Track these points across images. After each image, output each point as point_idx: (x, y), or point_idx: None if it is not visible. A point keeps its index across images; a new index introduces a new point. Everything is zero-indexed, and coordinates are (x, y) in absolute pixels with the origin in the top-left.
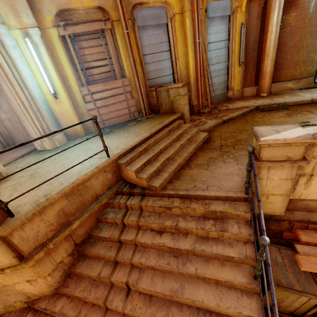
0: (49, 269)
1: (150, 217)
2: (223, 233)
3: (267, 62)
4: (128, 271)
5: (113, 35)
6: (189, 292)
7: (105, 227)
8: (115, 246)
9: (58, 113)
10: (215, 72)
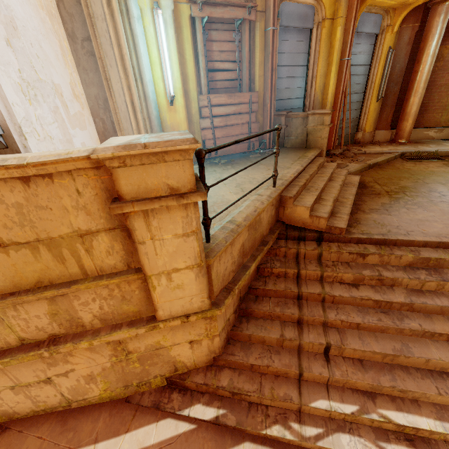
0: (220, 326)
1: (337, 266)
2: (445, 283)
3: (414, 100)
4: (322, 332)
5: (251, 30)
6: (418, 351)
7: (270, 279)
8: (292, 303)
9: (168, 126)
10: (349, 104)
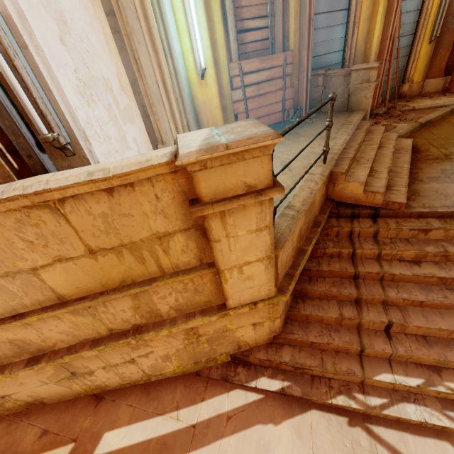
0: (281, 309)
1: (396, 243)
2: None
3: None
4: (382, 310)
5: None
6: None
7: (323, 260)
8: (348, 283)
9: (200, 104)
10: (395, 51)
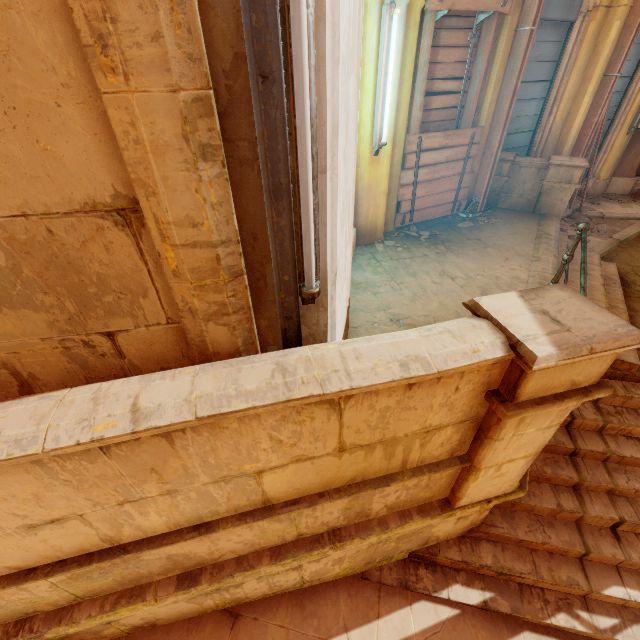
0: None
1: (623, 415)
2: None
3: None
4: (609, 502)
5: (496, 28)
6: None
7: None
8: (563, 461)
9: (364, 186)
10: None
